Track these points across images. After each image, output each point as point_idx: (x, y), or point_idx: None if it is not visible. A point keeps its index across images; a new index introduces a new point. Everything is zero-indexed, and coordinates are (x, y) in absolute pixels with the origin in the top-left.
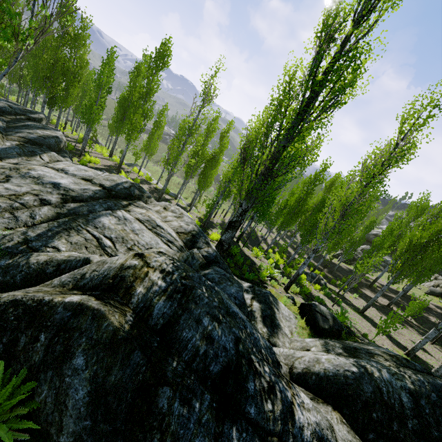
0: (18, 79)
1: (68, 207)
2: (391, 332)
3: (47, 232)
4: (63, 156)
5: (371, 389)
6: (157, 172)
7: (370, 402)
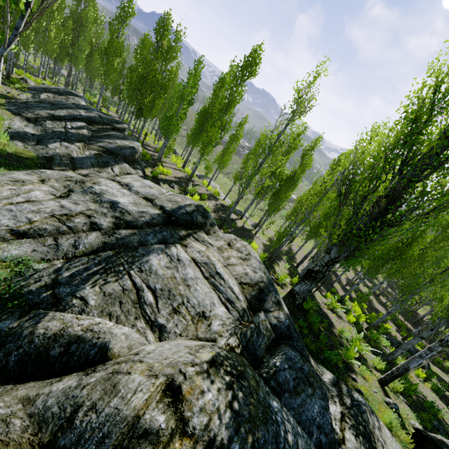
0: (120, 93)
1: (118, 235)
2: None
3: (83, 271)
4: (135, 168)
5: None
6: (226, 184)
7: None
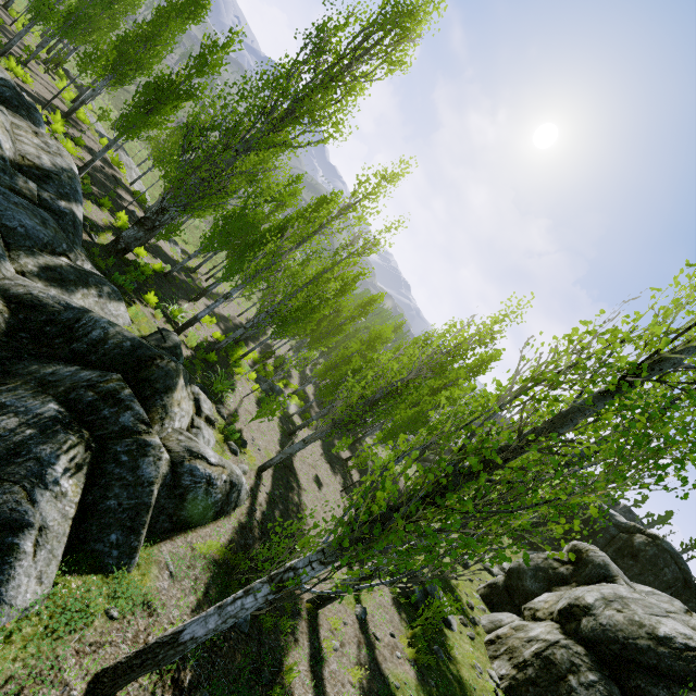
0: None
1: None
2: (301, 458)
3: None
4: None
5: (71, 317)
6: None
7: (57, 322)
